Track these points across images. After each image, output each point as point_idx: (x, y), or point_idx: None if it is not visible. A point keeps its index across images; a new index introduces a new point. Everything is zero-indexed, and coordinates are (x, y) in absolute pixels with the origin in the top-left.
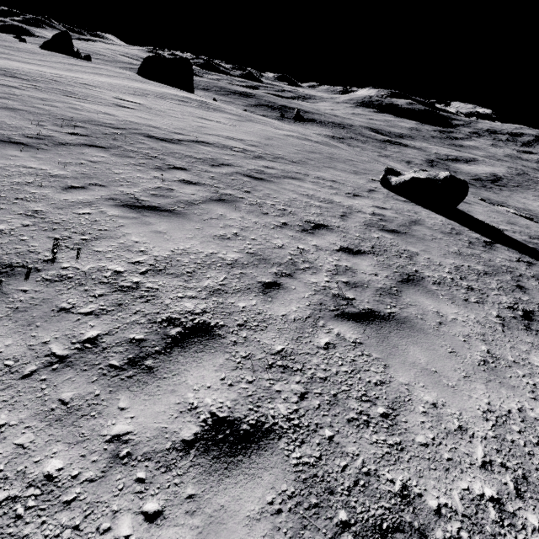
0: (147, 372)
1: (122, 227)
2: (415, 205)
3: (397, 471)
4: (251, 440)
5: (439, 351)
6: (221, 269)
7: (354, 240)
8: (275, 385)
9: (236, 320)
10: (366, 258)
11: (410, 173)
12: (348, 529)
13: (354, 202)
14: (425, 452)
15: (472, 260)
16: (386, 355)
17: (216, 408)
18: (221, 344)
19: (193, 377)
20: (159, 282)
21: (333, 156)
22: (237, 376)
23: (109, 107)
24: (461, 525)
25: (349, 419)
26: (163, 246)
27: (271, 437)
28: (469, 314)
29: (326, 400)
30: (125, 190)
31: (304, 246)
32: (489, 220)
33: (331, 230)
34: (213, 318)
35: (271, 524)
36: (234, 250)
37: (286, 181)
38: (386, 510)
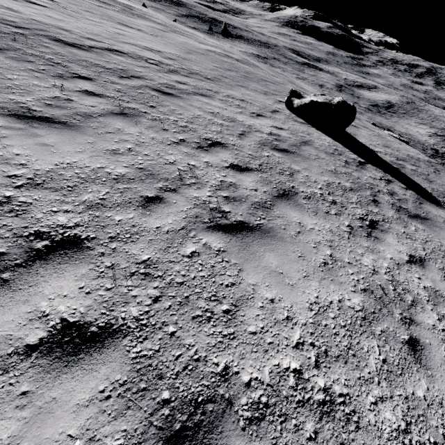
0: (2, 285)
1: (4, 139)
2: (311, 126)
3: (224, 355)
4: (96, 340)
5: (290, 256)
6: (104, 184)
7: (245, 158)
8: (133, 291)
9: (108, 233)
10: (252, 174)
11: (311, 96)
12: (167, 405)
13: (256, 122)
14: (252, 339)
15: (344, 178)
16: (243, 261)
17: (69, 314)
18: (87, 255)
19: (50, 287)
20: (34, 196)
21: (249, 75)
22: (97, 284)
23: (14, 1)
24: (264, 393)
25: (194, 317)
26: (47, 159)
27: (117, 336)
28: (326, 224)
29: (178, 301)
30: (15, 98)
31: (196, 162)
32: (369, 143)
33: (226, 148)
34: (85, 231)
35: (98, 408)
36: (123, 165)
37: (195, 98)
38: (205, 387)
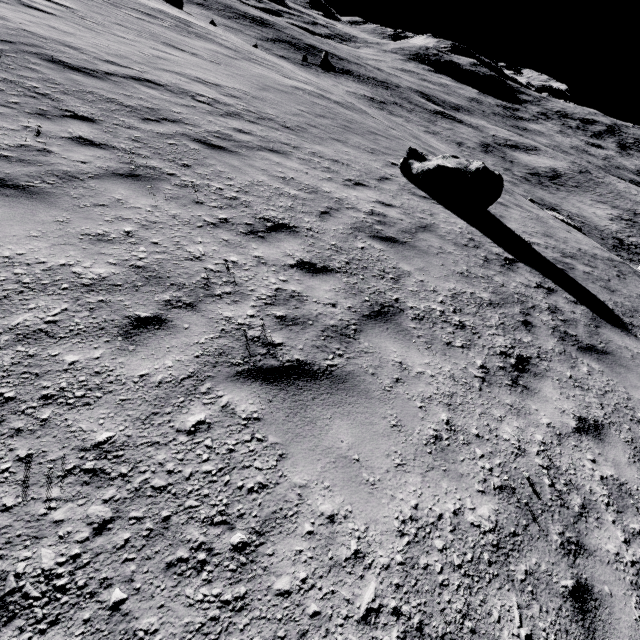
0: None
1: None
2: (436, 203)
3: None
4: None
5: (377, 426)
6: (63, 295)
7: (324, 251)
8: (58, 510)
9: (44, 388)
10: (331, 278)
11: (438, 158)
12: None
13: (351, 194)
14: (280, 607)
15: (480, 285)
16: (290, 438)
17: None
18: None
19: None
20: None
21: (351, 124)
22: None
23: (2, 4)
24: None
25: (172, 563)
26: None
27: None
28: (444, 365)
29: (145, 530)
30: None
31: (239, 257)
32: (523, 229)
33: (296, 234)
34: None
35: None
36: (109, 261)
37: (261, 155)
38: None
